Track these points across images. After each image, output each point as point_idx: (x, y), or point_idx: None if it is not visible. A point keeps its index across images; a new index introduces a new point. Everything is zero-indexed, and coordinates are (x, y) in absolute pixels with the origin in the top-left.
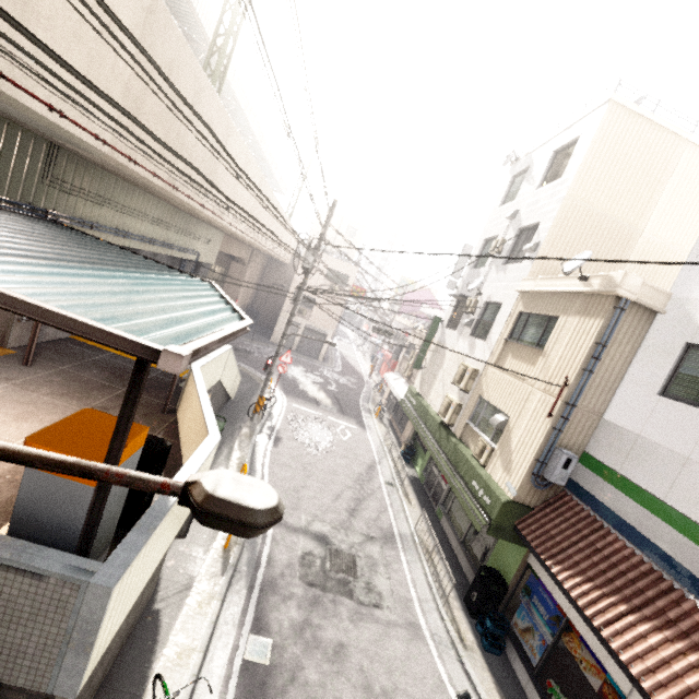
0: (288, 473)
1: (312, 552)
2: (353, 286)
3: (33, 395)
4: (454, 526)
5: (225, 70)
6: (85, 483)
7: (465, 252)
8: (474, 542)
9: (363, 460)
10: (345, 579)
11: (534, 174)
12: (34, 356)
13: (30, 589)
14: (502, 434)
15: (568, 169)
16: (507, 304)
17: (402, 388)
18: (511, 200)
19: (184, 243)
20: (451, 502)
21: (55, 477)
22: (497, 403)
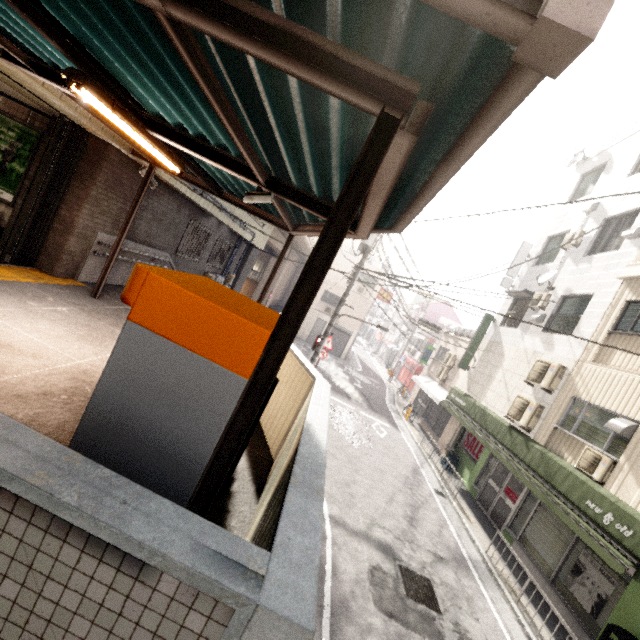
0: (335, 463)
1: (381, 566)
2: (381, 290)
3: (99, 323)
4: (534, 559)
5: None
6: (232, 368)
7: (524, 250)
8: (575, 585)
9: (405, 461)
10: (427, 613)
11: (618, 165)
12: (102, 292)
13: (107, 598)
14: (630, 443)
15: None
16: (602, 294)
17: (437, 390)
18: (582, 196)
19: (245, 220)
20: (525, 526)
21: (176, 349)
22: (610, 405)
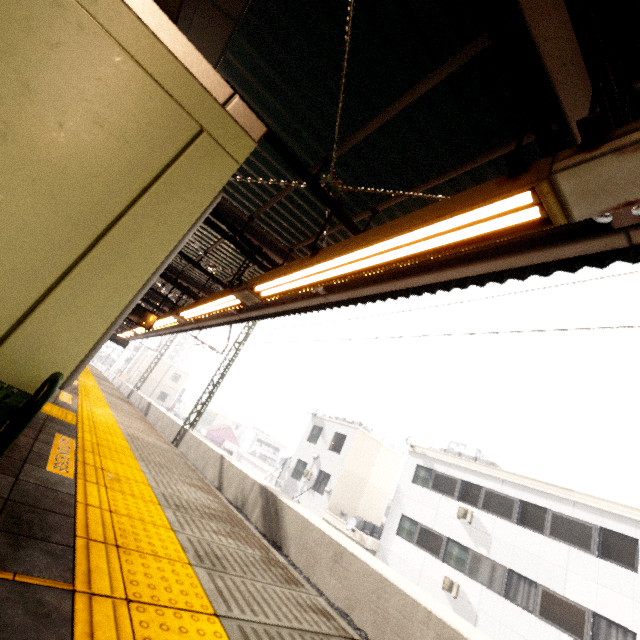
0: None
1: None
2: None
3: None
4: None
5: (201, 407)
6: None
7: (287, 464)
8: None
9: None
10: None
11: (326, 437)
12: None
13: None
14: None
15: (343, 452)
16: None
17: None
18: (313, 441)
19: None
20: None
21: None
22: None
